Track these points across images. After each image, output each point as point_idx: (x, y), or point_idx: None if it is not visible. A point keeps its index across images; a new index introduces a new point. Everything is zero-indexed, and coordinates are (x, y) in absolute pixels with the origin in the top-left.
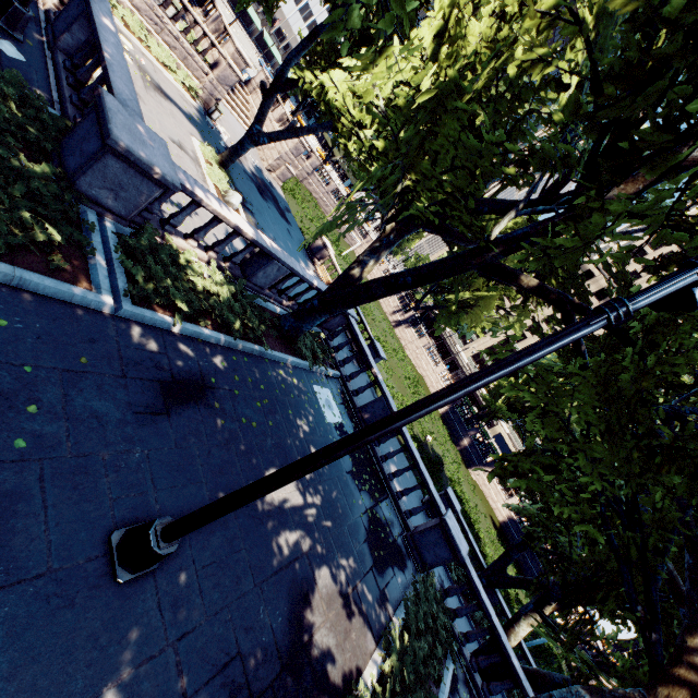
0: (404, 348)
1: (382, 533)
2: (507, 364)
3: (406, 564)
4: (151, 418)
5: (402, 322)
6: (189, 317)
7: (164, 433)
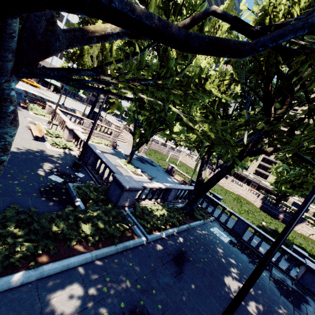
0: (223, 187)
1: (284, 287)
2: (304, 207)
3: (306, 299)
4: (179, 276)
5: None
6: (162, 228)
7: (186, 280)
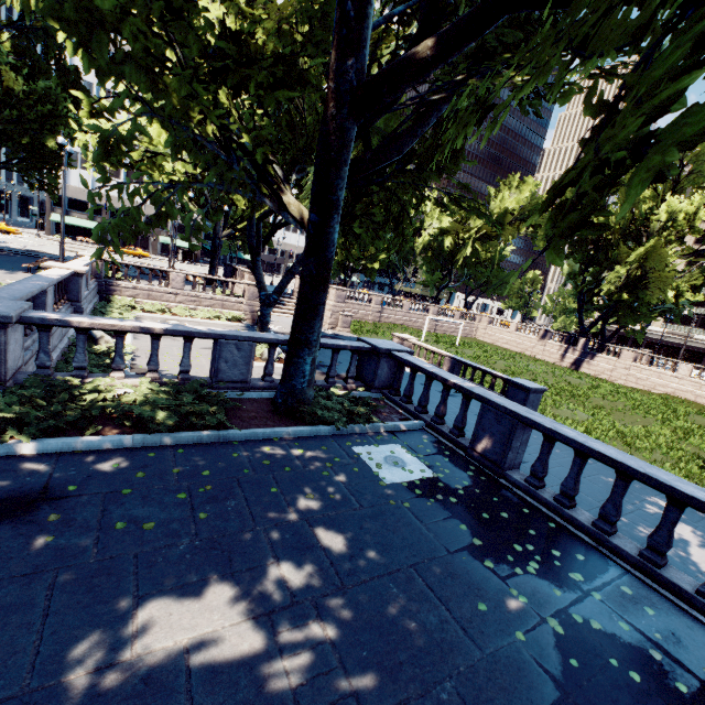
0: (610, 381)
1: (630, 673)
2: None
3: None
4: None
5: (581, 357)
6: (70, 435)
7: None
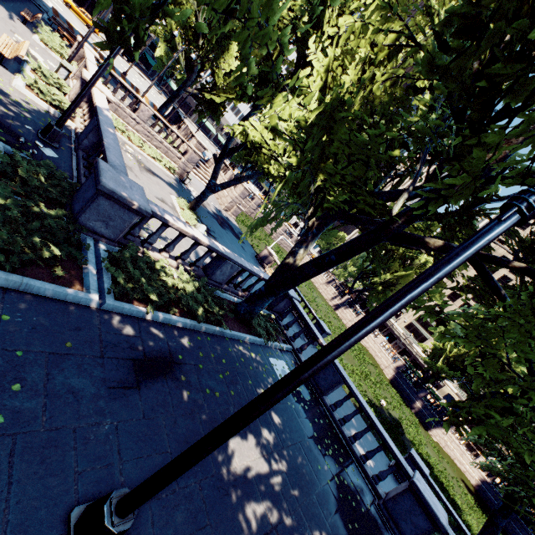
0: (346, 326)
1: (353, 502)
2: (426, 277)
3: None
4: (122, 391)
5: (341, 305)
6: (161, 308)
7: (133, 405)
